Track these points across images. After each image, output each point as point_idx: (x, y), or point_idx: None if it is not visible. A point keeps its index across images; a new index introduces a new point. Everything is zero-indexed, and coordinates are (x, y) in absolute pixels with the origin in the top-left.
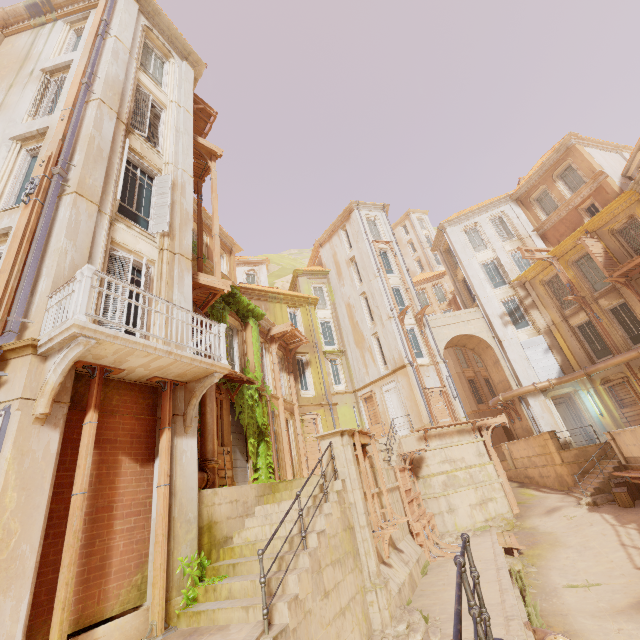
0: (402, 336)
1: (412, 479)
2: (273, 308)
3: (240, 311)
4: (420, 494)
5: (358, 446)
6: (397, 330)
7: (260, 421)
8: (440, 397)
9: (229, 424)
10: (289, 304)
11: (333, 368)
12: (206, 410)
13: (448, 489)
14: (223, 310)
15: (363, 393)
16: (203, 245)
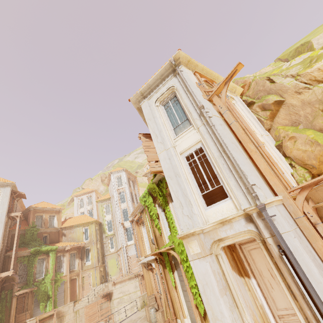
0: (123, 233)
1: (105, 302)
2: (76, 230)
3: (45, 252)
4: (109, 307)
5: (37, 322)
6: (121, 231)
7: (49, 293)
8: (135, 258)
9: (32, 301)
10: (84, 226)
11: (111, 241)
12: (11, 308)
13: (119, 304)
14: (34, 258)
15: (118, 253)
16: (43, 219)
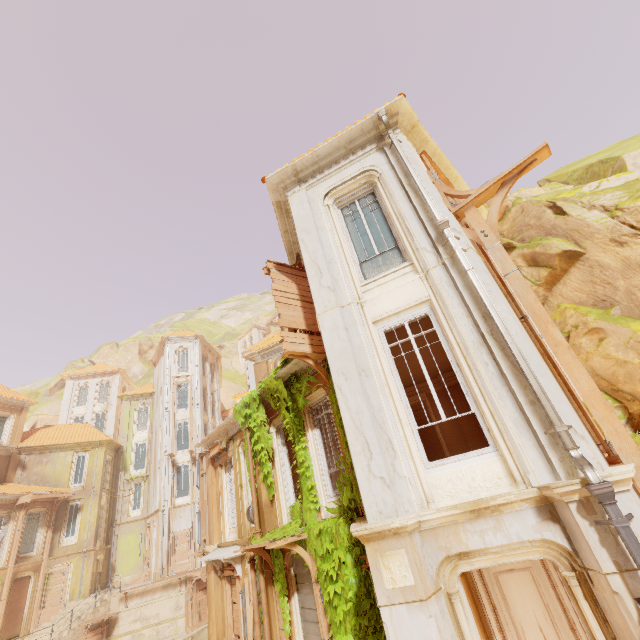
0: (169, 477)
1: None
2: (56, 458)
3: None
4: None
5: None
6: (165, 472)
7: None
8: (186, 538)
9: None
10: (77, 449)
11: (137, 492)
12: None
13: None
14: None
15: (148, 522)
16: None
